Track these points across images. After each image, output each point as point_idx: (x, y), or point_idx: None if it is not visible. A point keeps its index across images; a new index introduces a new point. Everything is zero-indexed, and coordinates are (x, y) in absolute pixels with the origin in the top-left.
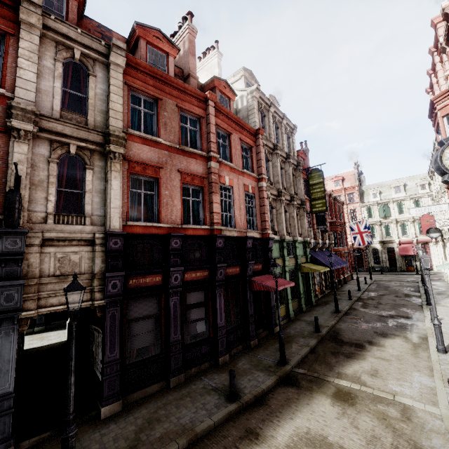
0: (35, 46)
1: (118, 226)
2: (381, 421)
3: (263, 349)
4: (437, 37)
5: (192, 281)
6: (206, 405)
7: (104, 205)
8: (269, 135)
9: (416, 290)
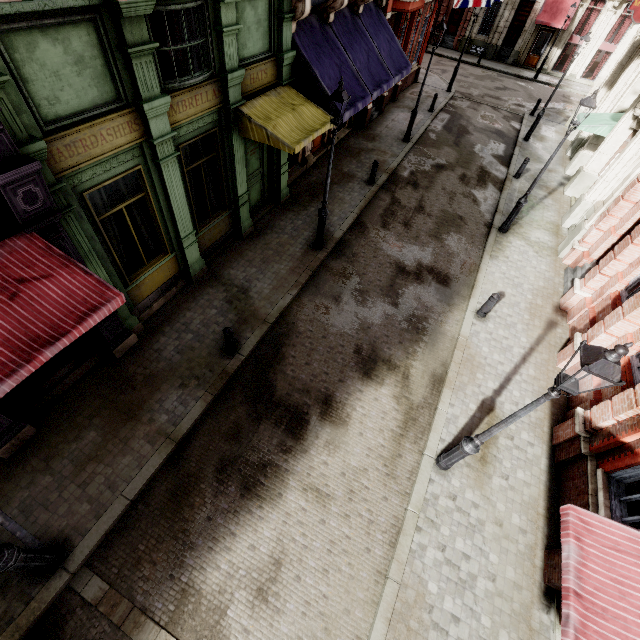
0: None
1: None
2: None
3: (39, 462)
4: None
5: None
6: None
7: None
8: None
9: (507, 154)
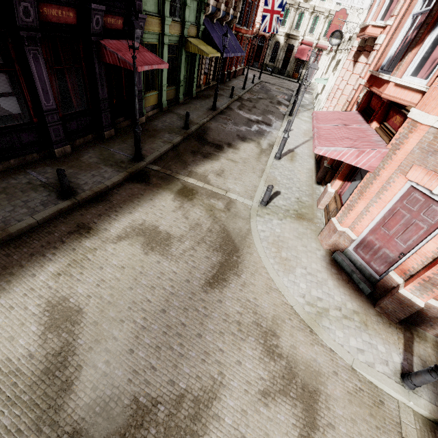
0: None
1: None
2: (208, 213)
3: (120, 141)
4: None
5: None
6: (29, 203)
7: None
8: None
9: (288, 99)
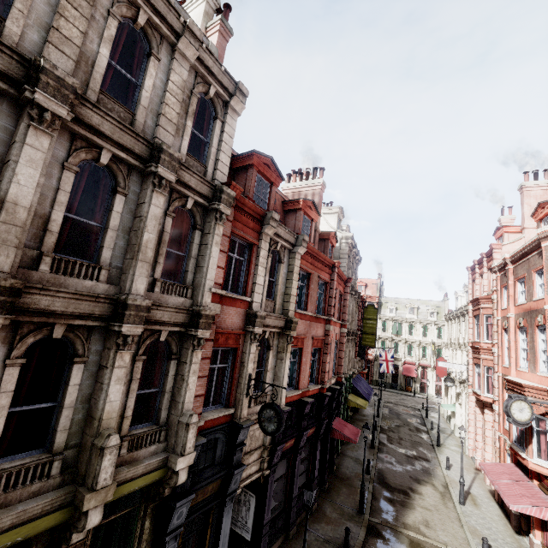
0: (266, 252)
1: (284, 401)
2: None
3: (335, 493)
4: (490, 252)
5: (307, 438)
6: None
7: (273, 379)
8: (348, 274)
9: (422, 422)
